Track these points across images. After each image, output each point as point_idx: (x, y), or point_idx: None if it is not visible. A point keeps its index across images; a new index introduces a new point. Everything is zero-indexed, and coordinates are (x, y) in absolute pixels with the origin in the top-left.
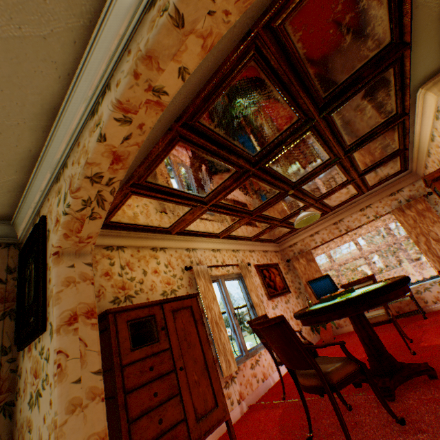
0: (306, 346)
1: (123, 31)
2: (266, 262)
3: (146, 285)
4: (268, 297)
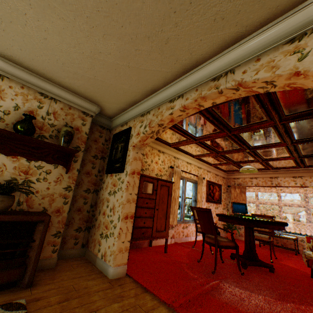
0: (215, 226)
1: (197, 82)
2: (214, 181)
3: (150, 167)
4: (206, 200)
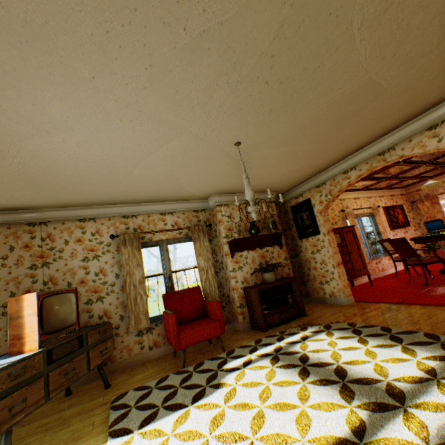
0: (413, 249)
1: (365, 158)
2: (391, 204)
3: None
4: (390, 228)
